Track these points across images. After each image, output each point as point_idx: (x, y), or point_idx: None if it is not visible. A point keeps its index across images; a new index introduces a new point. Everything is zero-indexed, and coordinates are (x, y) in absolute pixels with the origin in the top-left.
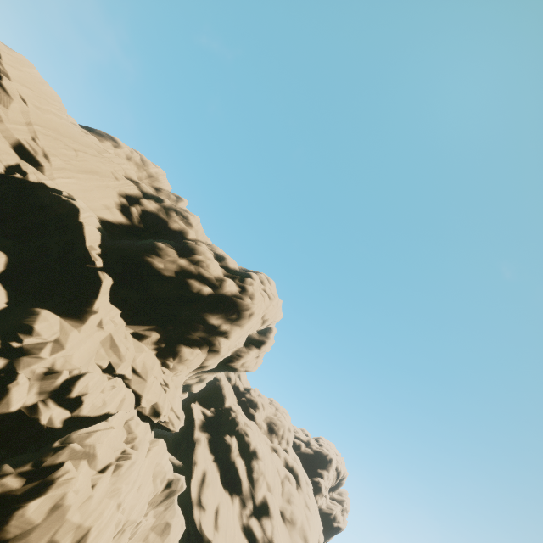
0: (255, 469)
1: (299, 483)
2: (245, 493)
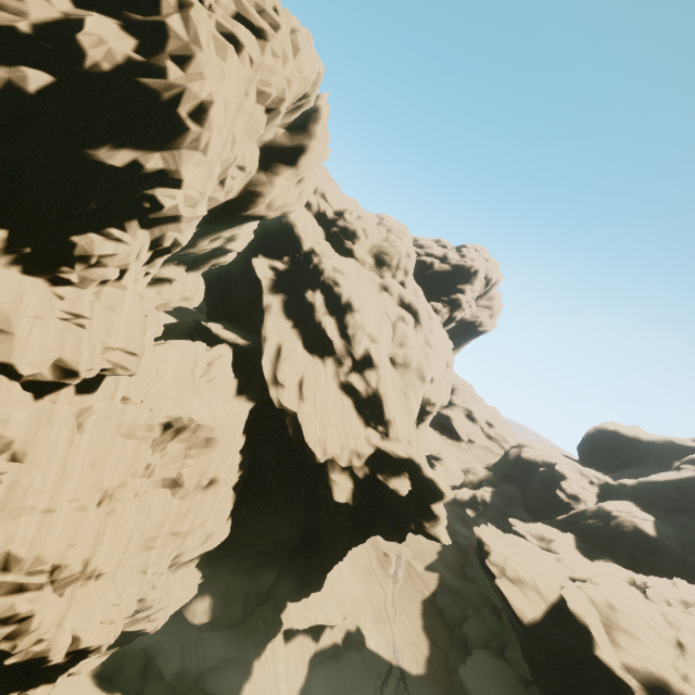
0: (350, 325)
1: (418, 320)
2: (340, 352)
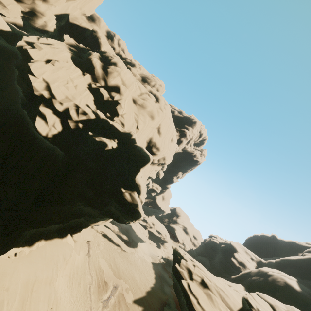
0: (111, 67)
1: (158, 101)
2: (97, 75)
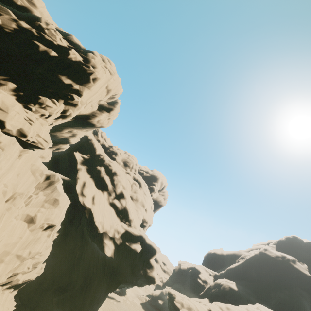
0: (115, 180)
1: (140, 185)
2: (110, 190)
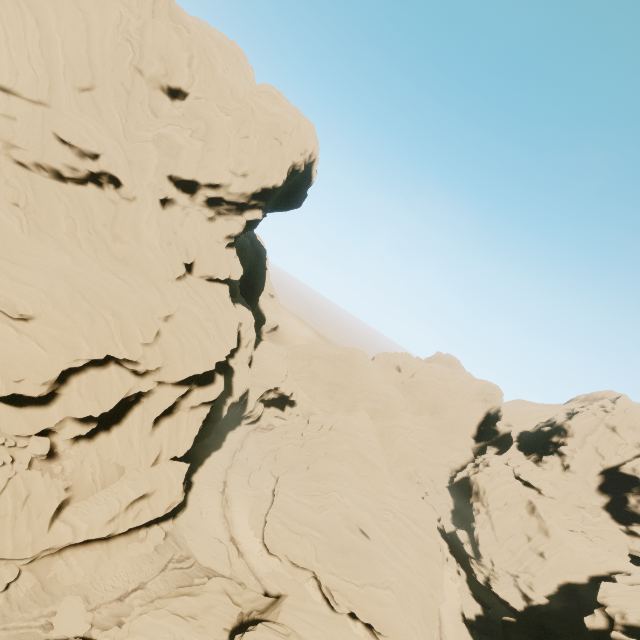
0: None
1: None
2: None
